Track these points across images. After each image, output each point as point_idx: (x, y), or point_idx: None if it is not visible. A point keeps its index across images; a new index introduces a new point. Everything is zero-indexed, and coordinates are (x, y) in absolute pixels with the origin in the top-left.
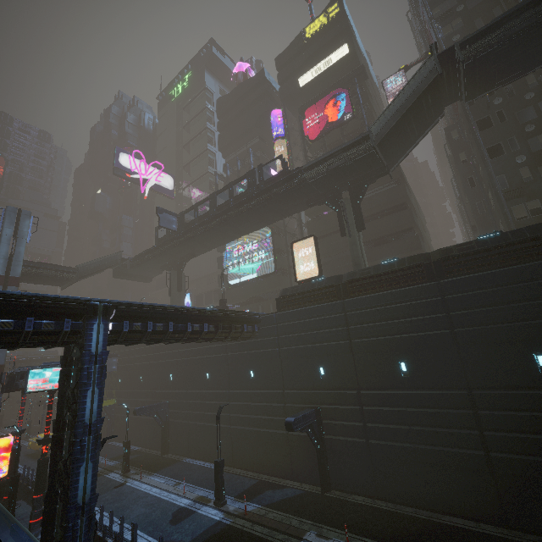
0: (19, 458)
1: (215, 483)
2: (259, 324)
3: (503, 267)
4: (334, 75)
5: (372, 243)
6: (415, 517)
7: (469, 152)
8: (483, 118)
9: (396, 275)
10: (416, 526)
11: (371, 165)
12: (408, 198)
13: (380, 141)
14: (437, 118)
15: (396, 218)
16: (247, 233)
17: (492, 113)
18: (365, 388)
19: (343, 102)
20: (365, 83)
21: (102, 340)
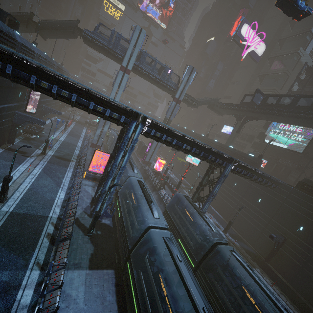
0: (154, 161)
1: (226, 226)
2: (279, 185)
3: None
4: None
5: None
6: (304, 302)
7: None
8: None
9: None
10: (303, 304)
11: None
12: None
13: None
14: None
15: None
16: (303, 126)
17: None
18: None
19: None
20: None
21: (228, 171)
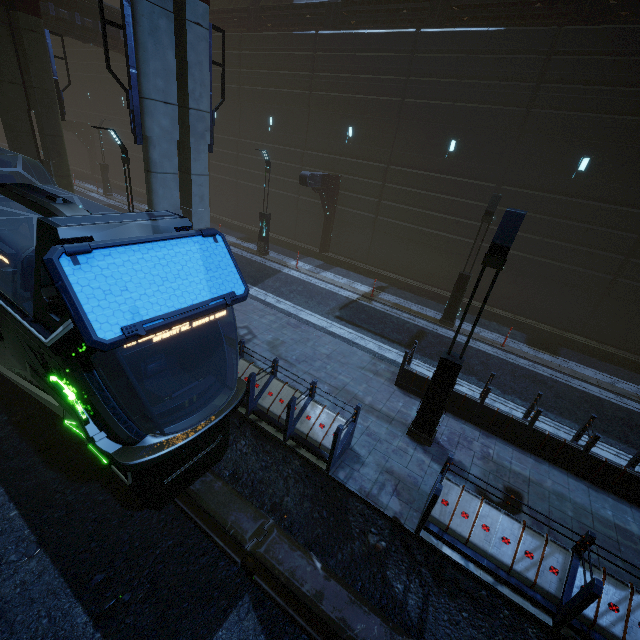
0: None
1: None
2: None
3: None
4: None
5: None
6: None
7: None
8: None
9: None
10: None
11: None
12: None
13: None
14: None
15: None
16: None
17: None
18: None
19: None
20: None
21: None
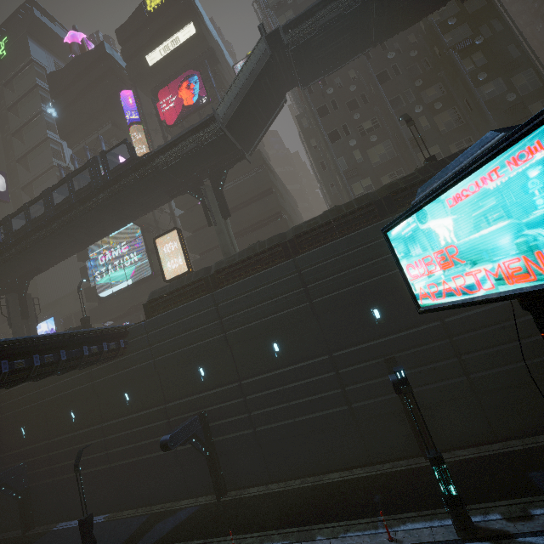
0: None
1: None
2: (127, 338)
3: (342, 237)
4: (185, 56)
5: (247, 230)
6: (302, 488)
7: (318, 139)
8: (322, 106)
9: (259, 258)
10: (302, 497)
11: (226, 149)
12: (273, 183)
13: (228, 122)
14: (281, 103)
15: (265, 203)
16: (107, 234)
17: (327, 101)
18: (246, 377)
19: (196, 84)
20: (218, 67)
21: None
